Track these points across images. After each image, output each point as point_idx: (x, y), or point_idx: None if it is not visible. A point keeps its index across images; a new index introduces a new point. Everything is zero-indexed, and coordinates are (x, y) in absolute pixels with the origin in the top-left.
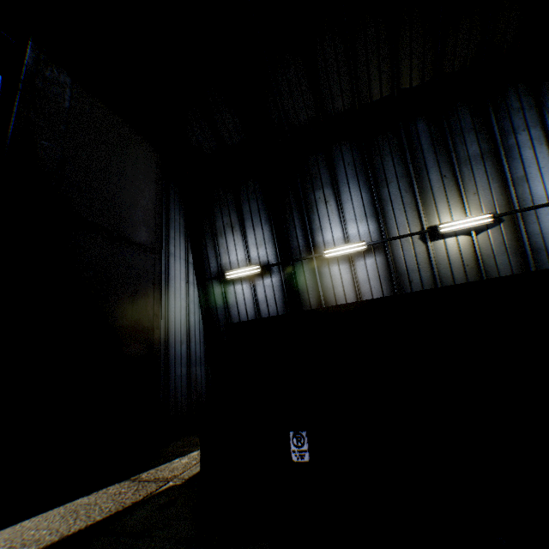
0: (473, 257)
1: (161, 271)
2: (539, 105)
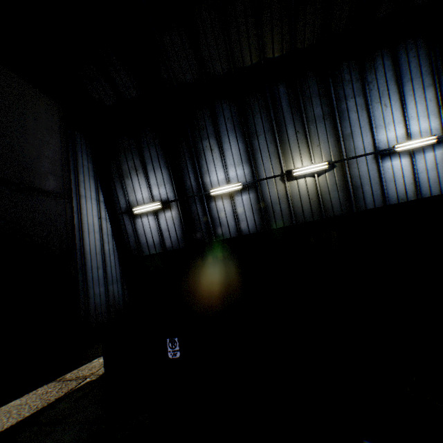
0: (316, 193)
1: (73, 212)
2: (363, 79)
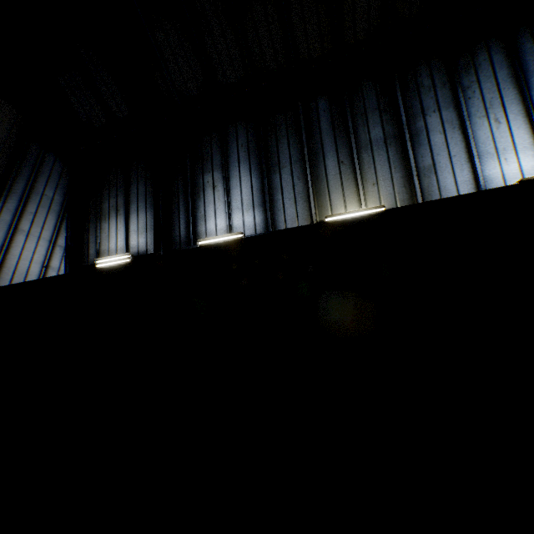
0: None
1: None
2: (454, 83)
